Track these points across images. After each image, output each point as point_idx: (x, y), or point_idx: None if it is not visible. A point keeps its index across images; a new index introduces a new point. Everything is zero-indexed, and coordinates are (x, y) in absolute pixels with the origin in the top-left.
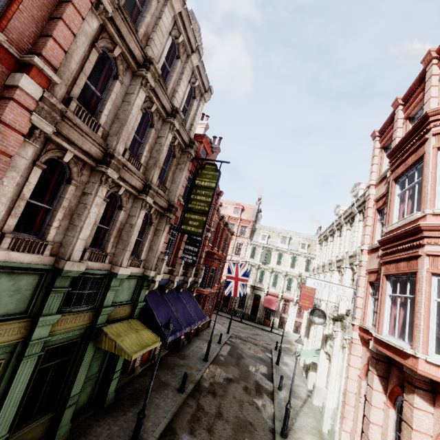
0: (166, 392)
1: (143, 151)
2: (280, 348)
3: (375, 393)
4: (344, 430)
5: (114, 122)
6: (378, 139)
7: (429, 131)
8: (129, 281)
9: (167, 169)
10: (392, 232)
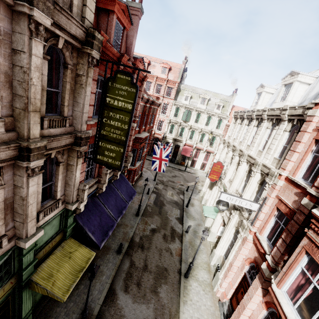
0: (108, 257)
1: None
2: (190, 198)
3: (255, 296)
4: (225, 281)
5: None
6: None
7: None
8: (50, 223)
9: (59, 89)
10: None
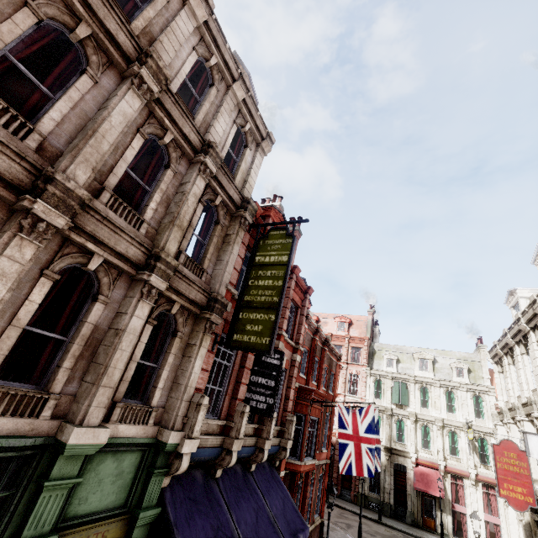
0: None
1: (149, 202)
2: None
3: None
4: None
5: (76, 137)
6: None
7: None
8: (119, 458)
9: (206, 242)
10: None
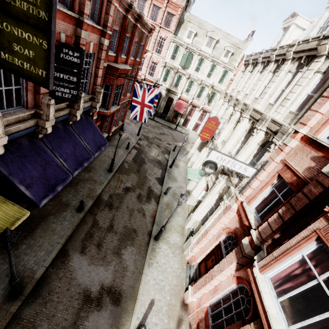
0: (64, 215)
1: None
2: (174, 159)
3: (227, 269)
4: (197, 247)
5: None
6: None
7: None
8: None
9: None
10: None
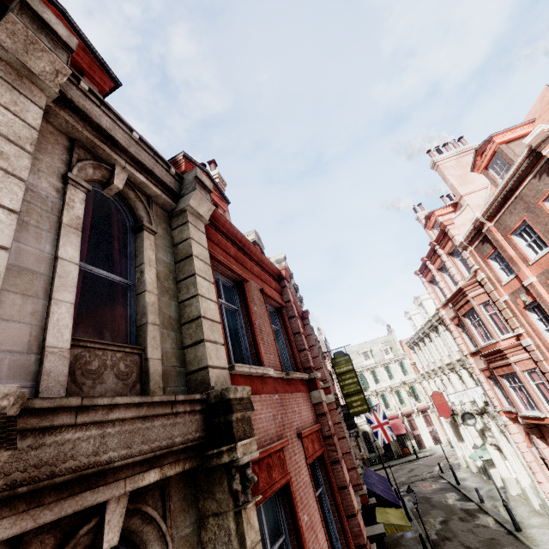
0: None
1: None
2: (450, 467)
3: (544, 450)
4: (548, 493)
5: None
6: (421, 276)
7: (467, 295)
8: None
9: None
10: (485, 349)
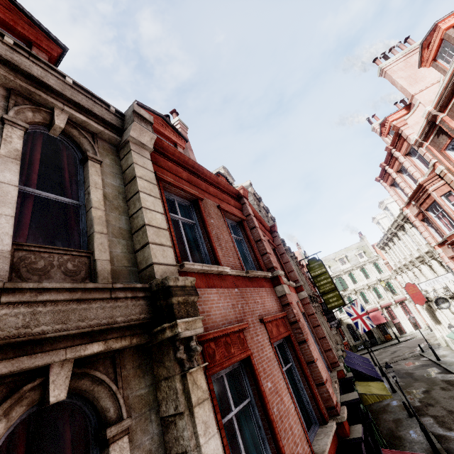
0: (405, 423)
1: None
2: (429, 346)
3: None
4: None
5: None
6: (382, 181)
7: (428, 190)
8: None
9: None
10: (451, 237)
